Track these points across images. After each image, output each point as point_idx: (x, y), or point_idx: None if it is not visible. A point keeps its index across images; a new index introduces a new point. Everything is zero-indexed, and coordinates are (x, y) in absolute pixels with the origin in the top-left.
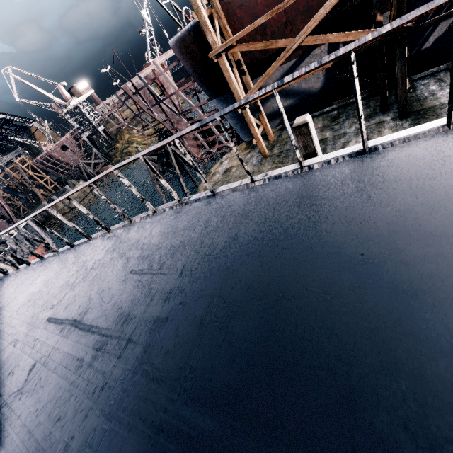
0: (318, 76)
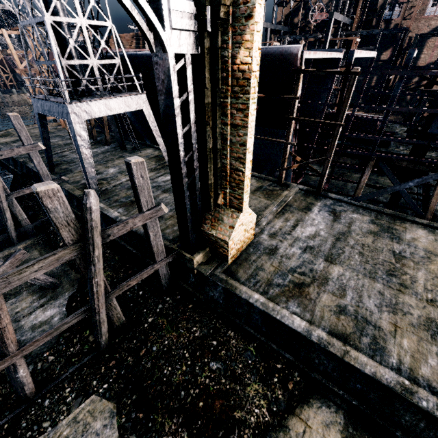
0: None
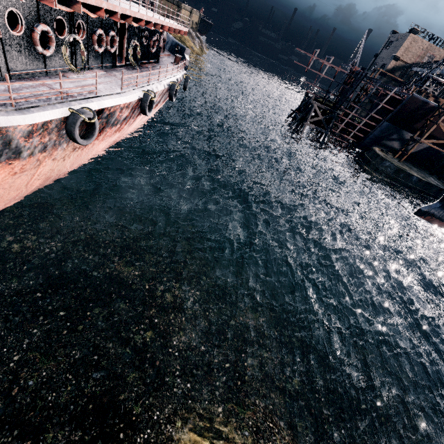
0: (417, 149)
